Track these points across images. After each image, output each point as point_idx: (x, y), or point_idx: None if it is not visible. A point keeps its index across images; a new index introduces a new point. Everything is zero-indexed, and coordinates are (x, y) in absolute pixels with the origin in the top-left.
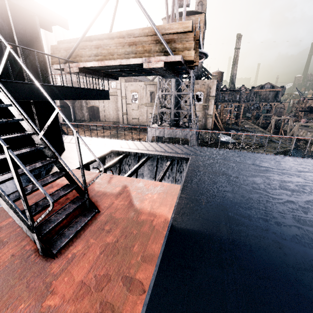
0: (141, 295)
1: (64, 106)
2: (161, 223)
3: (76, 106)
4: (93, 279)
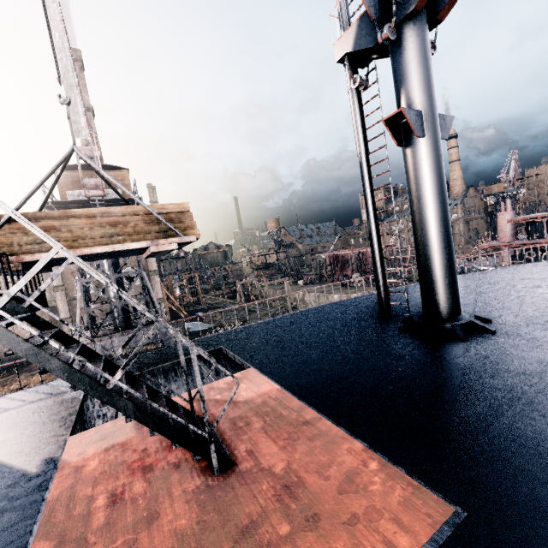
0: (322, 419)
1: None
2: (278, 393)
3: None
4: (286, 441)
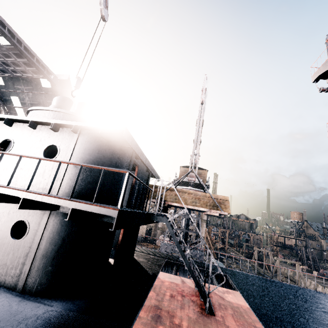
0: None
1: None
2: (247, 308)
3: None
4: (240, 324)
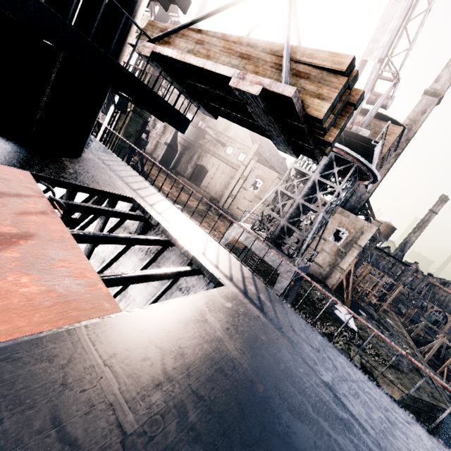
0: None
1: (172, 147)
2: None
3: (185, 155)
4: None
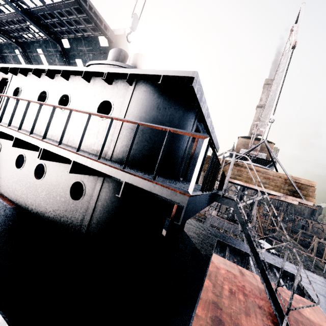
0: None
1: None
2: None
3: None
4: None
